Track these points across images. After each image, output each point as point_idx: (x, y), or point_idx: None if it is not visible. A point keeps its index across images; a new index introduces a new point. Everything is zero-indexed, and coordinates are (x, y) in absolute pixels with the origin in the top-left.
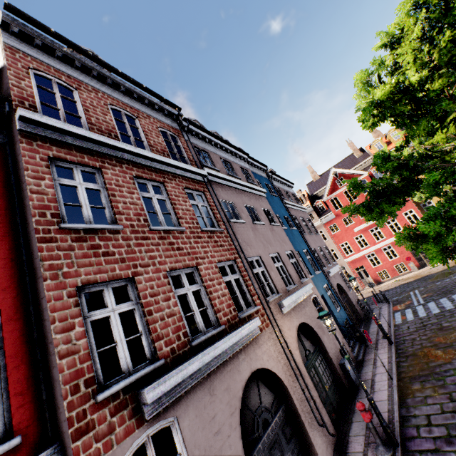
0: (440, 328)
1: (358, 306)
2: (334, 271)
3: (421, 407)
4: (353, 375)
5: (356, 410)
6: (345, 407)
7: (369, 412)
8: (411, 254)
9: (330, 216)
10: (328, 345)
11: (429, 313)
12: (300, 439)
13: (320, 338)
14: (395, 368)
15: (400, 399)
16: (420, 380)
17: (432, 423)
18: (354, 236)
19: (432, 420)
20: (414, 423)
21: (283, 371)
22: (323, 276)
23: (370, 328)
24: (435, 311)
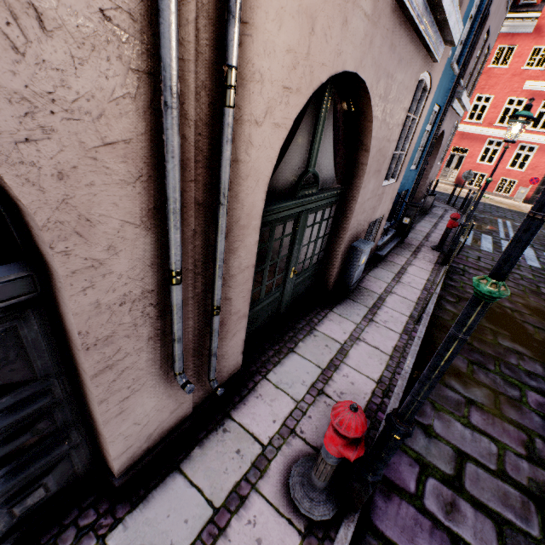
0: (536, 293)
1: (425, 189)
2: (459, 108)
3: (452, 422)
4: (358, 274)
5: (318, 332)
6: (302, 313)
7: (361, 447)
8: (541, 179)
9: (527, 23)
10: (364, 203)
11: (521, 259)
12: (54, 400)
13: (363, 175)
14: (433, 306)
15: (414, 369)
16: (469, 356)
17: (466, 488)
18: (513, 95)
19: (467, 478)
20: (420, 452)
21: (59, 122)
22: (450, 89)
23: (418, 225)
24: (533, 264)
